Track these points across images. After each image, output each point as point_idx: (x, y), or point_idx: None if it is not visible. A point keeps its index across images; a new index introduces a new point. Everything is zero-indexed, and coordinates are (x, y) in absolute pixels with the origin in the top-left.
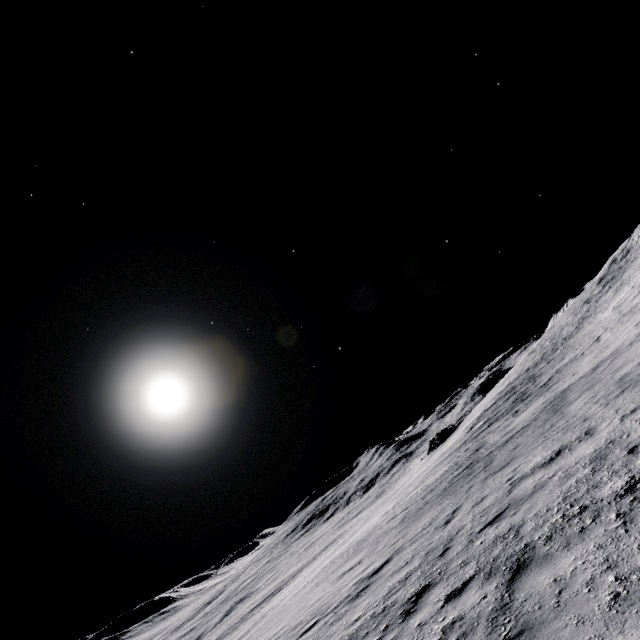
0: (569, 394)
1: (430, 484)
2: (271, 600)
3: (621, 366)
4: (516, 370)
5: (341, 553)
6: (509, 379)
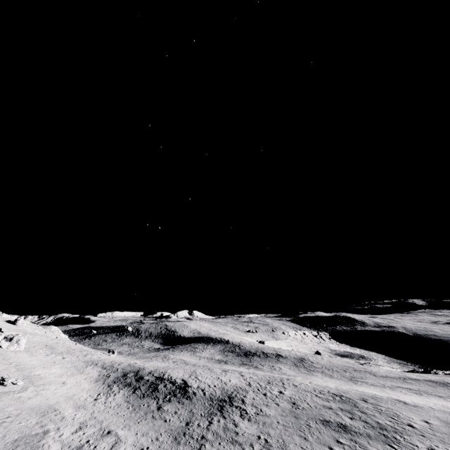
0: None
1: None
2: None
3: None
4: None
5: None
6: None
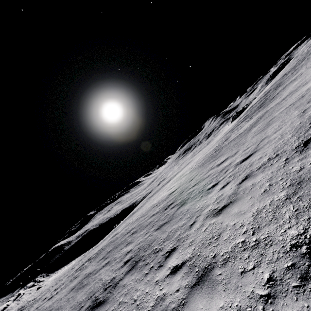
0: (263, 117)
1: (207, 154)
2: (167, 184)
3: (282, 107)
4: (282, 72)
5: (178, 177)
6: (275, 80)
